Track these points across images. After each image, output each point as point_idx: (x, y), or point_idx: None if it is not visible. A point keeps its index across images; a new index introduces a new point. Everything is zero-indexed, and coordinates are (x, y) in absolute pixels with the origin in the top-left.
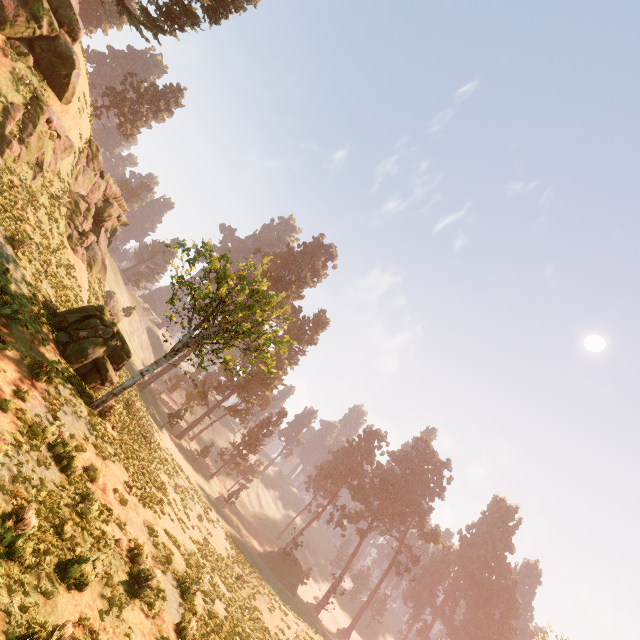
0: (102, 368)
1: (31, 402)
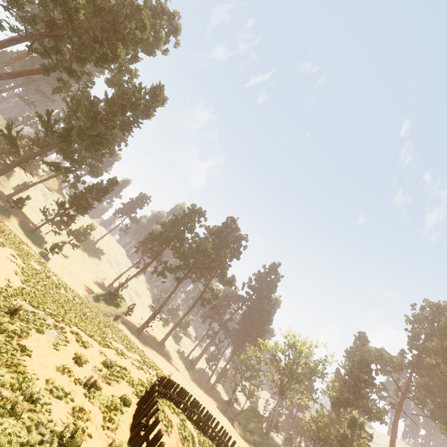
0: None
1: None
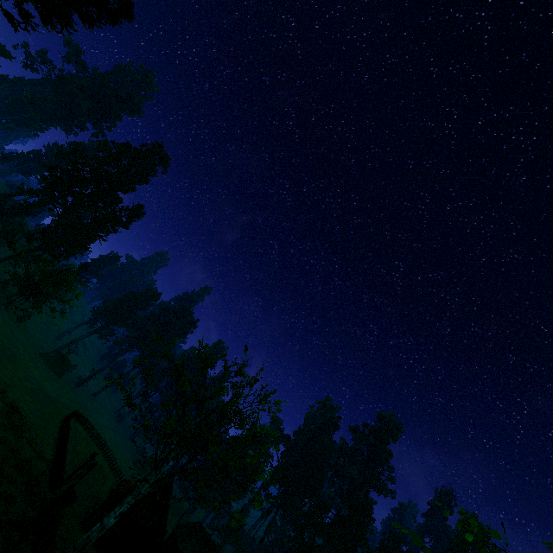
0: None
1: None
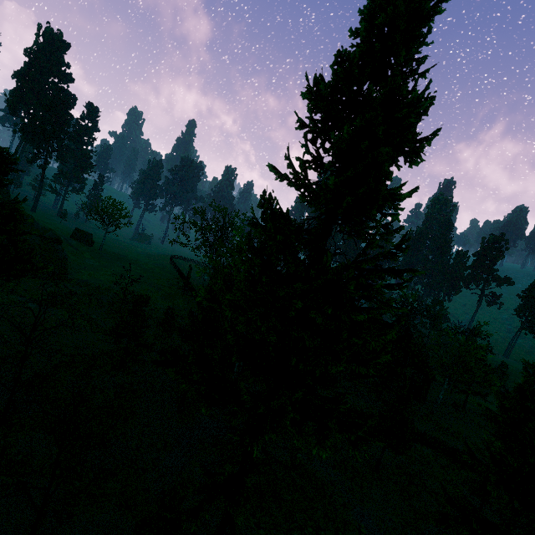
0: (93, 242)
1: (105, 258)
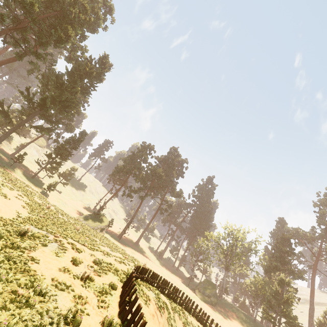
0: None
1: None
